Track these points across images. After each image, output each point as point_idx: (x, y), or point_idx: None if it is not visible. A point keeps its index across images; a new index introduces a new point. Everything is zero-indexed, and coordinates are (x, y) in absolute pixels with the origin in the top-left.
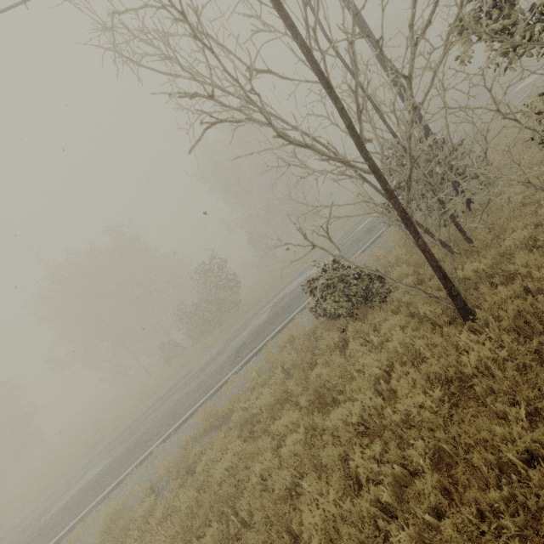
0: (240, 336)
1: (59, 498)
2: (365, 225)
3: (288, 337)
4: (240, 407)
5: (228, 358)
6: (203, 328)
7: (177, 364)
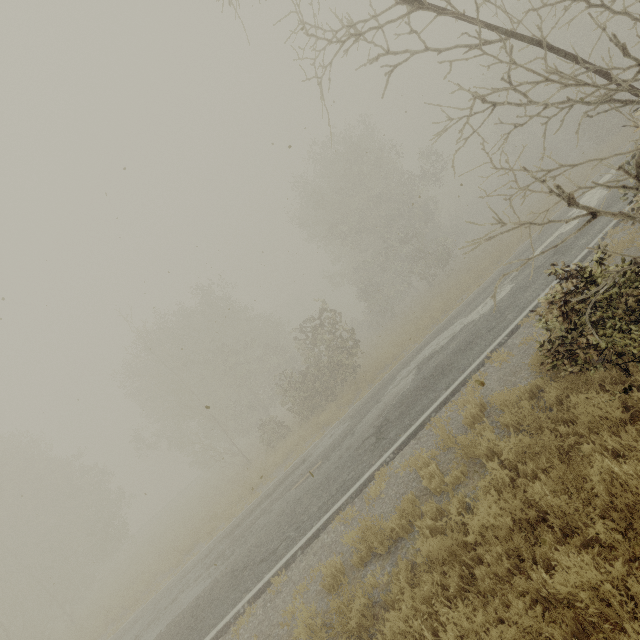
0: (375, 410)
1: (145, 629)
2: (545, 248)
3: (476, 407)
4: (424, 526)
5: (364, 441)
6: (313, 402)
7: (283, 448)
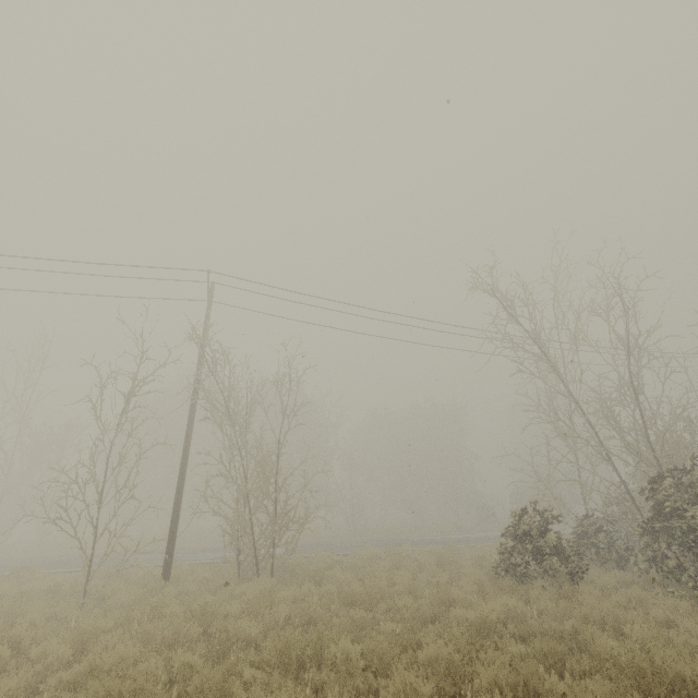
0: None
1: None
2: None
3: None
4: None
5: None
6: None
7: None
